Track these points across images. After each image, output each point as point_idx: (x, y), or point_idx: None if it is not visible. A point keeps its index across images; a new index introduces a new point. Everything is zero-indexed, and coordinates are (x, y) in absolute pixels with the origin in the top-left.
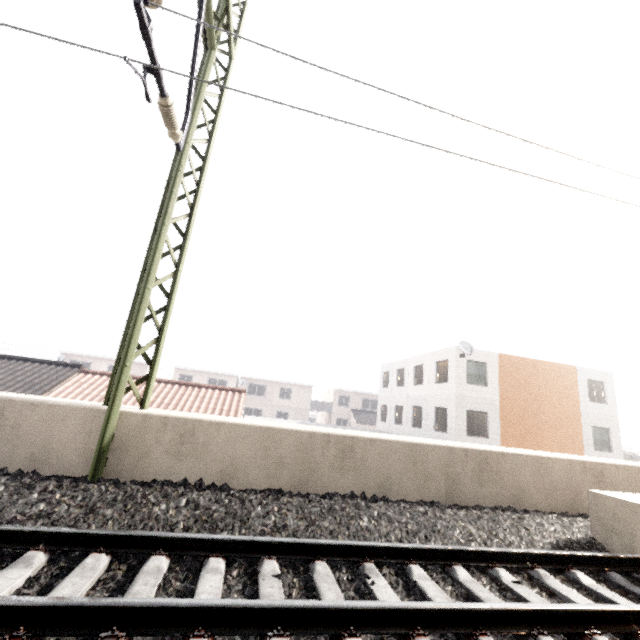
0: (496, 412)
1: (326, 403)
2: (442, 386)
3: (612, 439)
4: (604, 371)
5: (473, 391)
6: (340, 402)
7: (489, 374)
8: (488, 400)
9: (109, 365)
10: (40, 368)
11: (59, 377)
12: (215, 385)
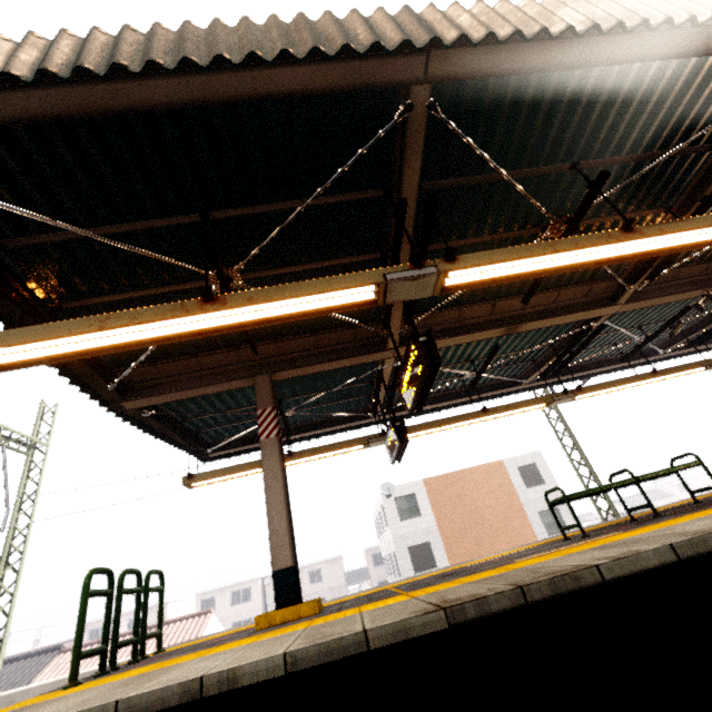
0: (437, 537)
1: (361, 569)
2: (388, 530)
3: (563, 517)
4: (531, 452)
5: (409, 526)
6: (375, 562)
7: (420, 503)
8: (426, 529)
9: (129, 619)
10: (24, 664)
11: (39, 667)
12: (239, 597)
